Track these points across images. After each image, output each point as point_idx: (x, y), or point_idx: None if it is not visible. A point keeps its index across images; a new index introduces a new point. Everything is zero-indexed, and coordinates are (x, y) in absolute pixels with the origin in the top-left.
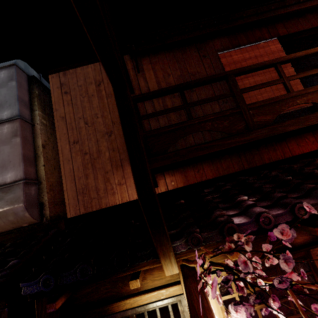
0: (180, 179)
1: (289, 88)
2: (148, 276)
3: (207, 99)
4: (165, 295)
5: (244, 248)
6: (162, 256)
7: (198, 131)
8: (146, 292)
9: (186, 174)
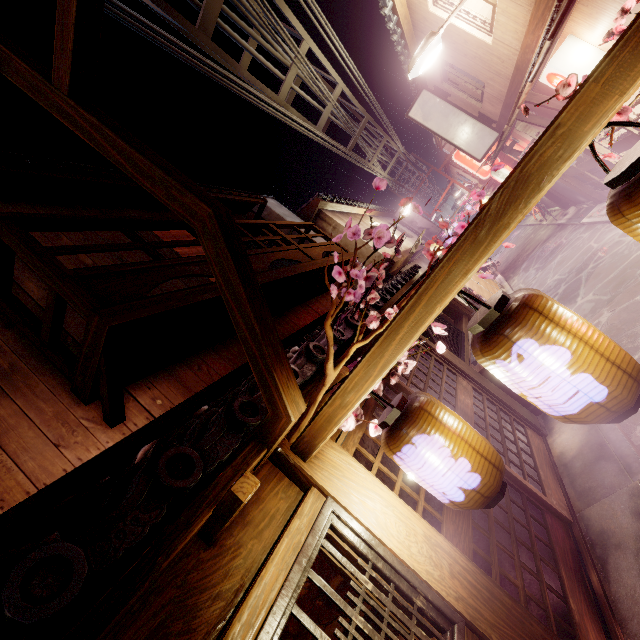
0: (170, 389)
1: (262, 245)
2: (243, 534)
3: (176, 242)
4: (305, 528)
5: None
6: (274, 361)
7: (186, 275)
8: (267, 559)
9: (180, 379)
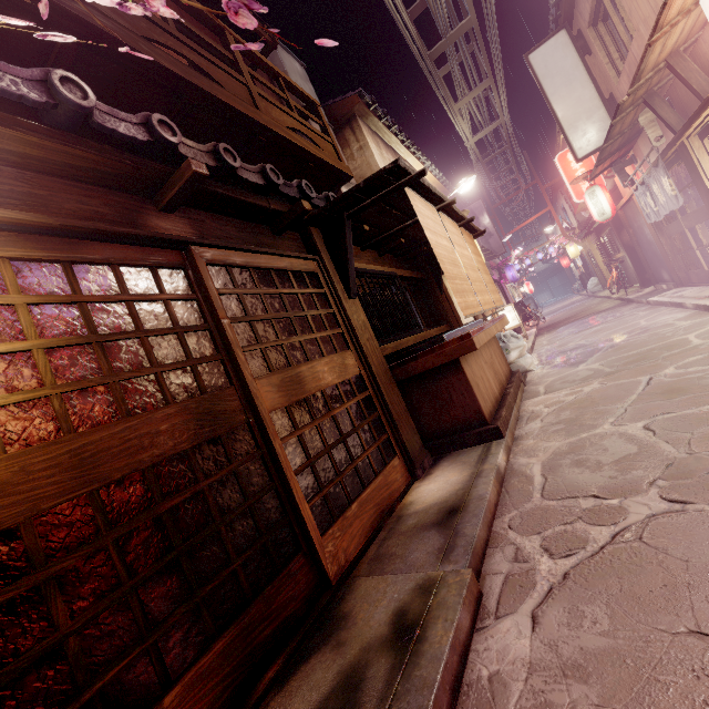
0: None
1: (170, 21)
2: None
3: None
4: None
5: (8, 193)
6: None
7: None
8: None
9: None
